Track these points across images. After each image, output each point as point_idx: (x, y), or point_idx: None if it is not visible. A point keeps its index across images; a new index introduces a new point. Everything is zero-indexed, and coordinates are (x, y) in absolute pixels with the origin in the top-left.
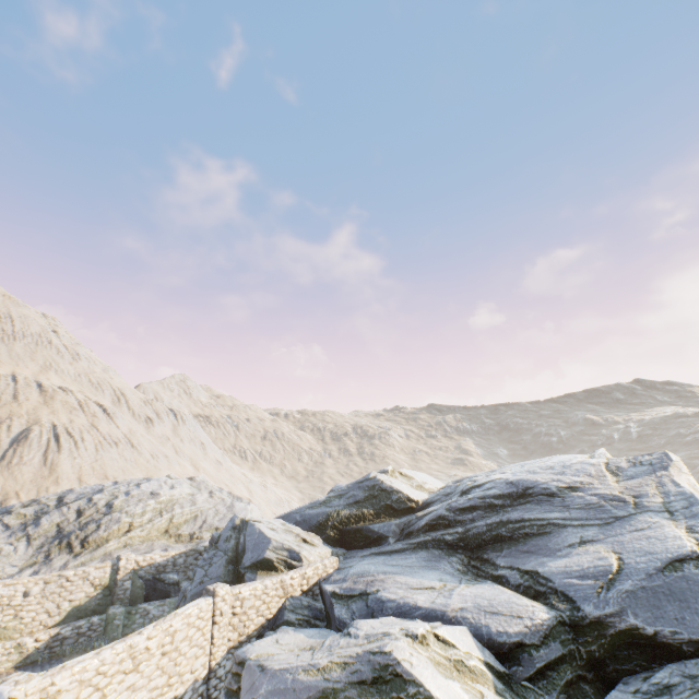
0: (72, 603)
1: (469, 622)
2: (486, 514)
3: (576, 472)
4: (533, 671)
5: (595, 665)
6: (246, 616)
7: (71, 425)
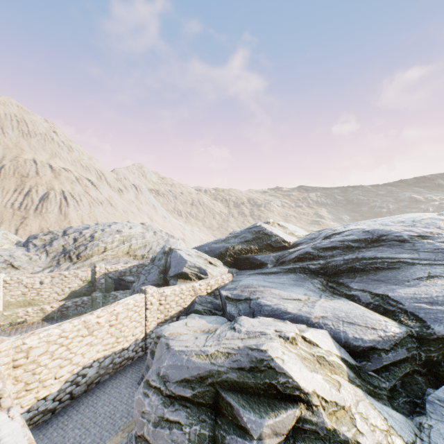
0: (71, 289)
1: (329, 327)
2: (343, 253)
3: (426, 225)
4: (380, 366)
5: (430, 365)
6: (169, 306)
7: (73, 191)
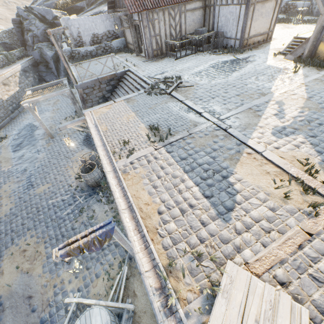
0: None
1: None
2: None
3: None
4: None
5: None
6: None
7: None
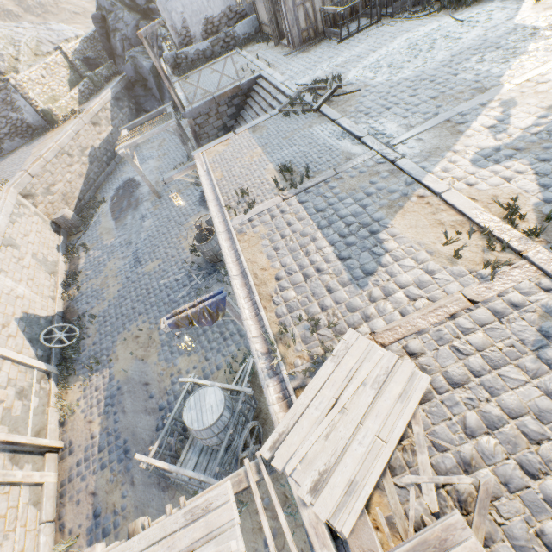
0: (65, 80)
1: None
2: None
3: None
4: None
5: None
6: None
7: None
